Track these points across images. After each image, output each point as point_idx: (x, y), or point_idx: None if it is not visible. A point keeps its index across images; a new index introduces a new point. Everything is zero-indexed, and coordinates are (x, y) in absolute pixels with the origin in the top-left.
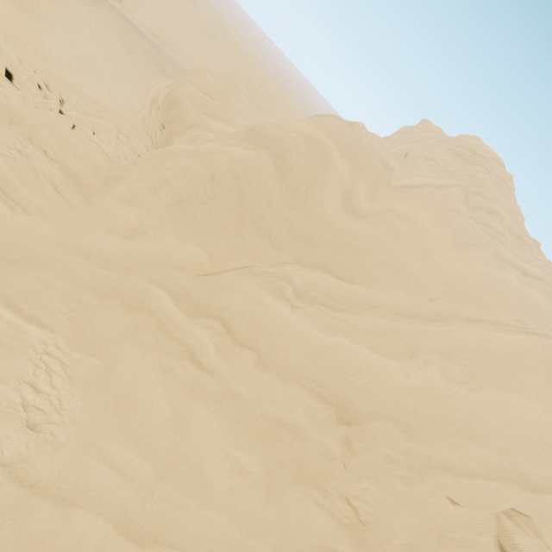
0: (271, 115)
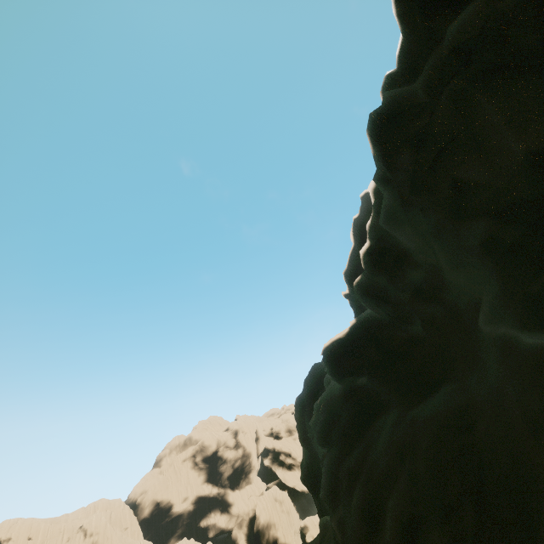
0: None
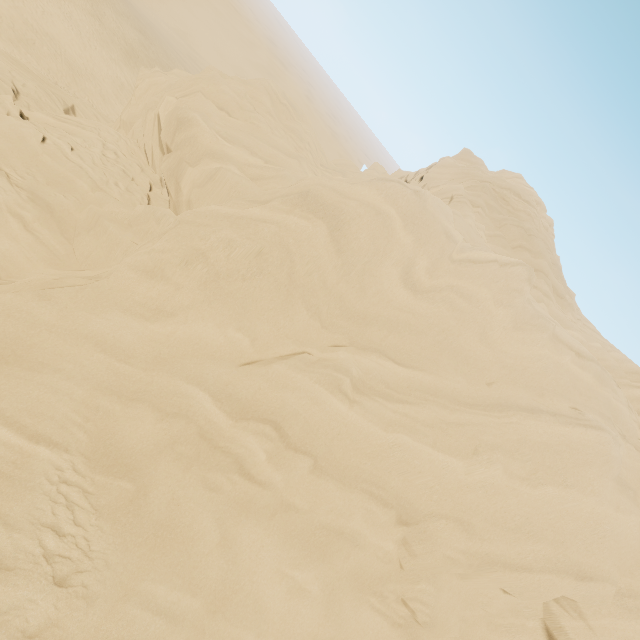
0: (300, 138)
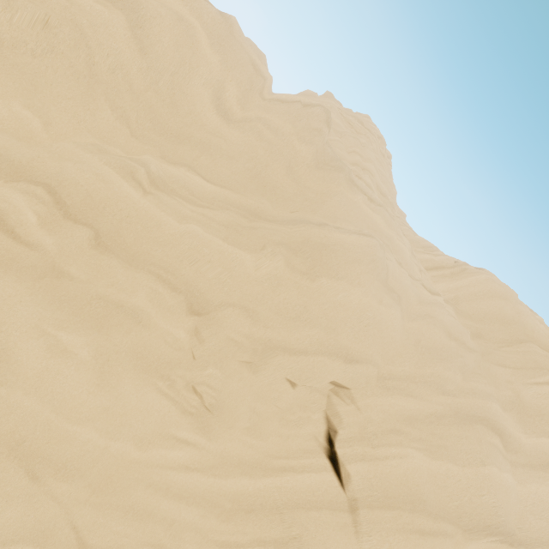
0: None
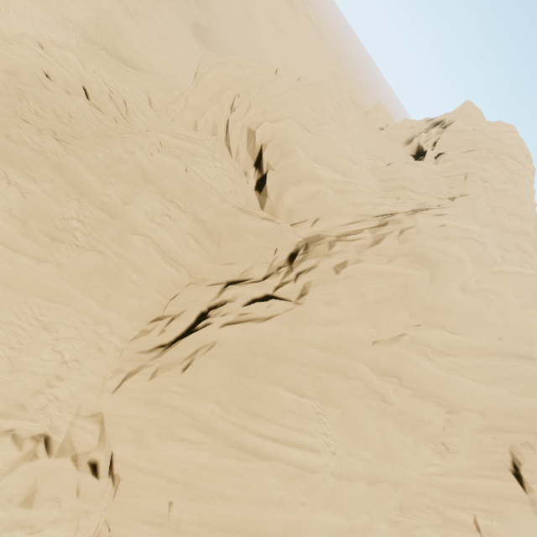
0: (353, 135)
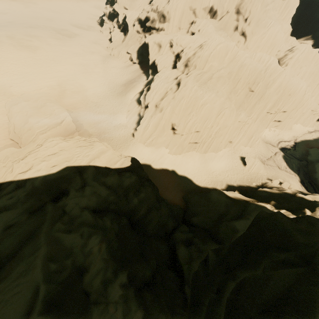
0: None
